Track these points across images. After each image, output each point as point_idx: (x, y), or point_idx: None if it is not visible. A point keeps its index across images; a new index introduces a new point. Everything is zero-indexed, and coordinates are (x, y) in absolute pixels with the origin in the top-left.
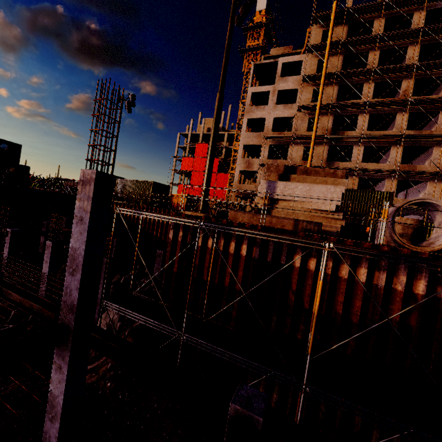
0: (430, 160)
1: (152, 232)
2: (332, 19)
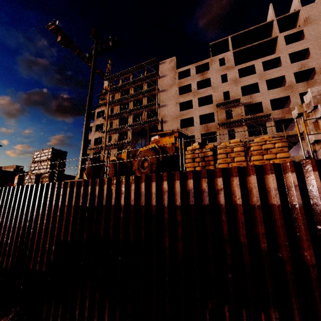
0: None
1: None
2: (108, 92)
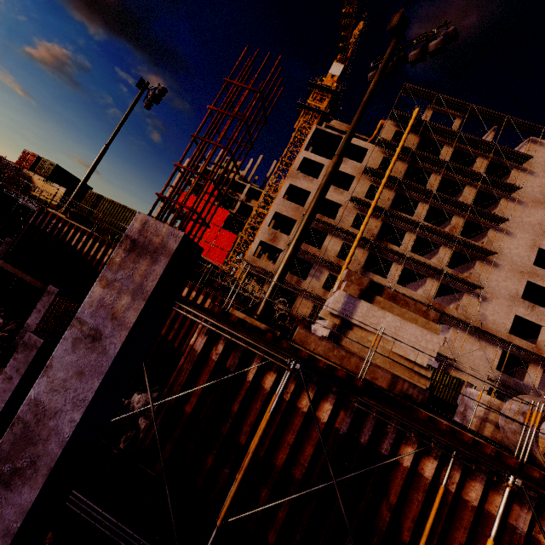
0: (457, 305)
1: None
2: (410, 124)
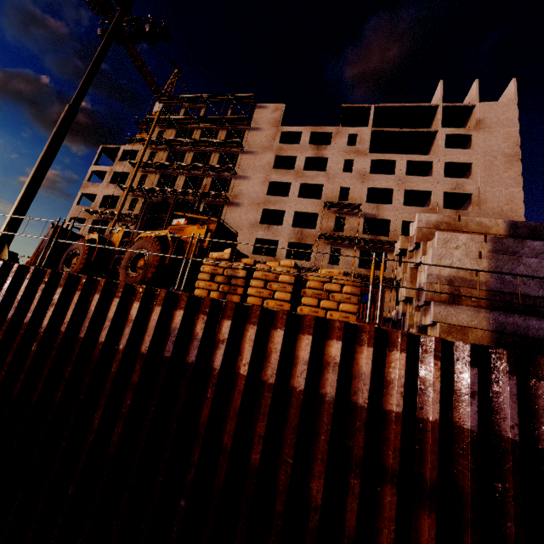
0: None
1: None
2: (155, 121)
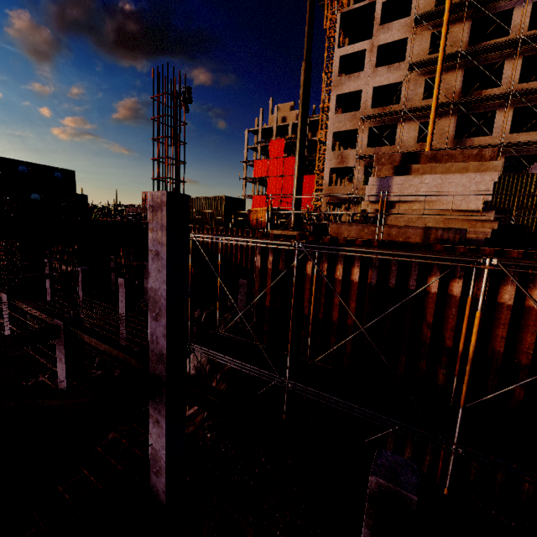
0: None
1: (230, 258)
2: None
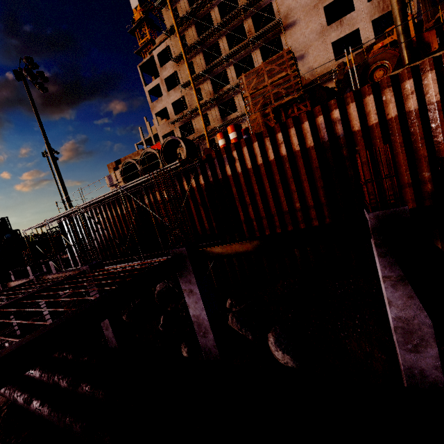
0: None
1: None
2: (168, 2)
